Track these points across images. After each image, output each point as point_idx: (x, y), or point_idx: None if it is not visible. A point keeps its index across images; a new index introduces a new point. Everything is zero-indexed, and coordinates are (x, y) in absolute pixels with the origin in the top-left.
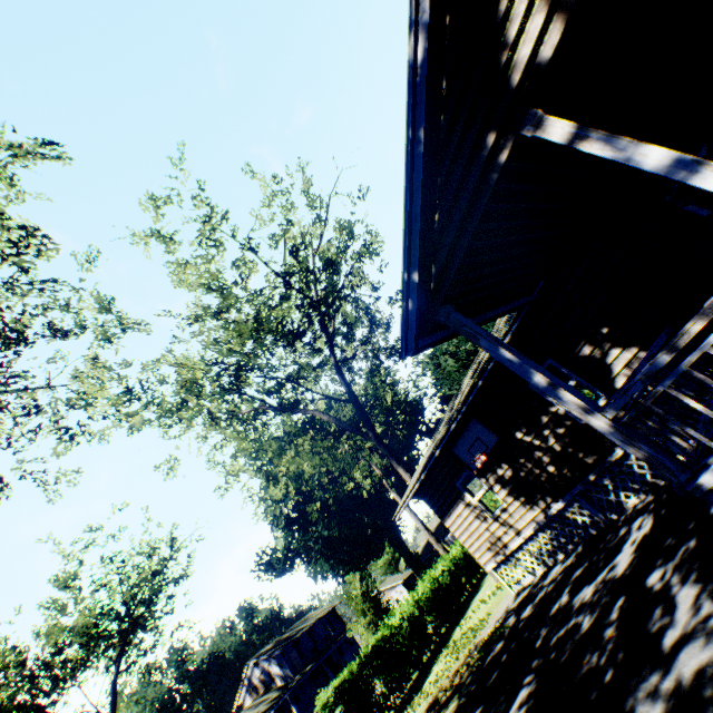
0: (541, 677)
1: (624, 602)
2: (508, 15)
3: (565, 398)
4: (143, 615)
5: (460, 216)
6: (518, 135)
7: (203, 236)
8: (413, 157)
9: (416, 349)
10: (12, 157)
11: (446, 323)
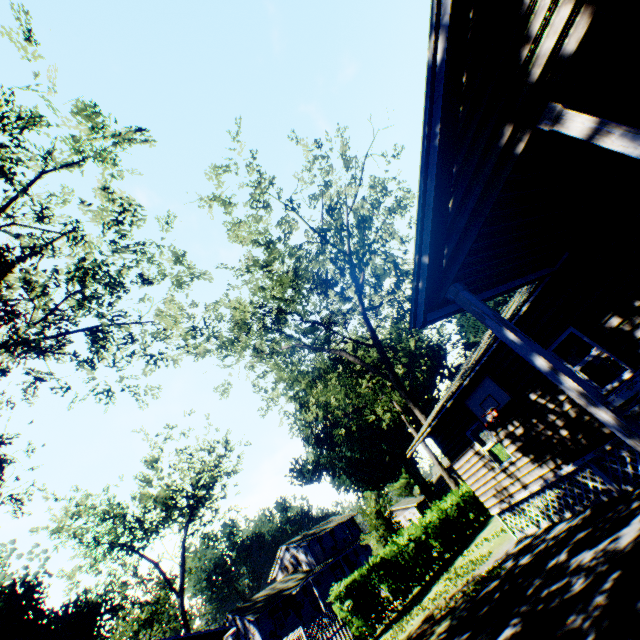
0: (526, 623)
1: (619, 575)
2: (533, 7)
3: (566, 383)
4: (204, 496)
5: (473, 203)
6: (535, 128)
7: (254, 199)
8: (429, 151)
9: (424, 322)
10: (115, 145)
11: (454, 300)
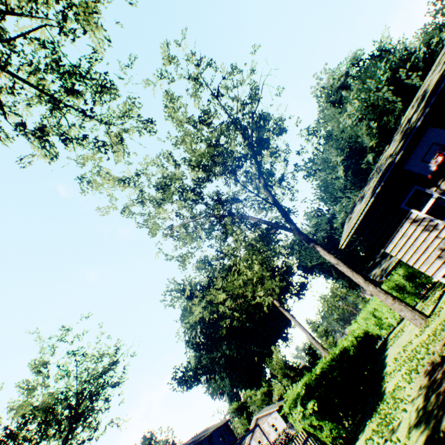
0: None
1: None
2: None
3: None
4: (87, 406)
5: None
6: None
7: (192, 79)
8: None
9: None
10: None
11: None
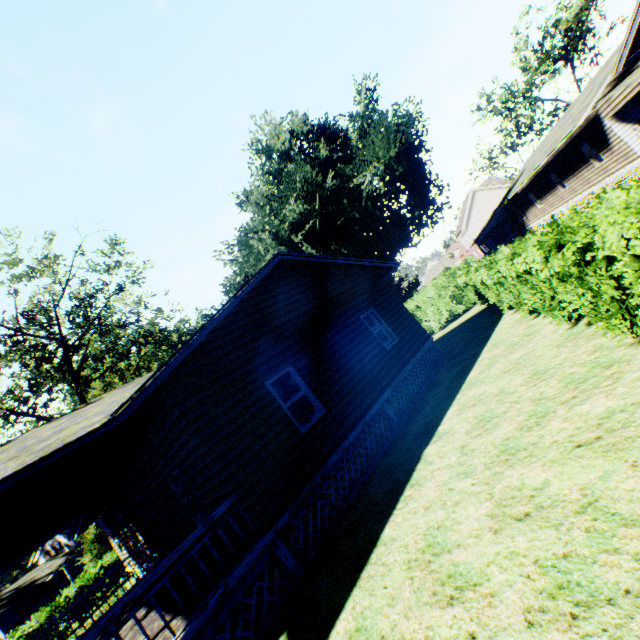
0: None
1: None
2: None
3: None
4: None
5: None
6: None
7: None
8: None
9: None
10: None
11: None
